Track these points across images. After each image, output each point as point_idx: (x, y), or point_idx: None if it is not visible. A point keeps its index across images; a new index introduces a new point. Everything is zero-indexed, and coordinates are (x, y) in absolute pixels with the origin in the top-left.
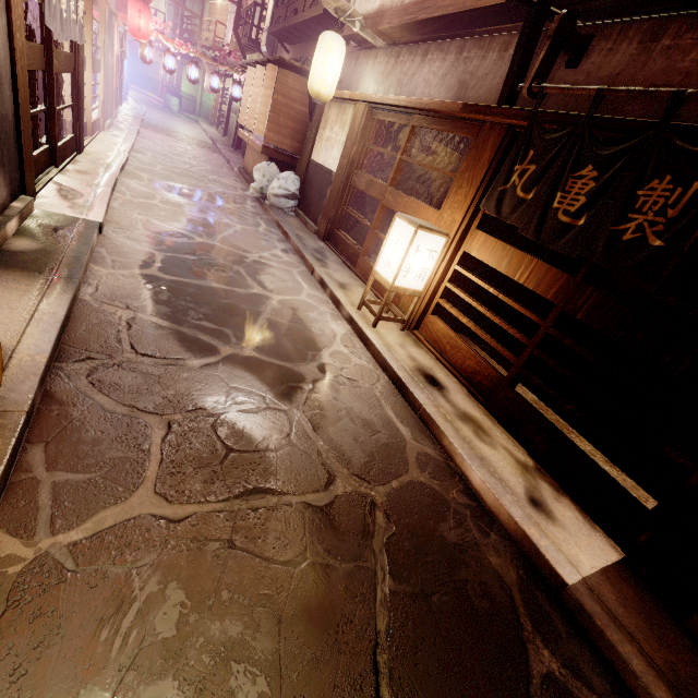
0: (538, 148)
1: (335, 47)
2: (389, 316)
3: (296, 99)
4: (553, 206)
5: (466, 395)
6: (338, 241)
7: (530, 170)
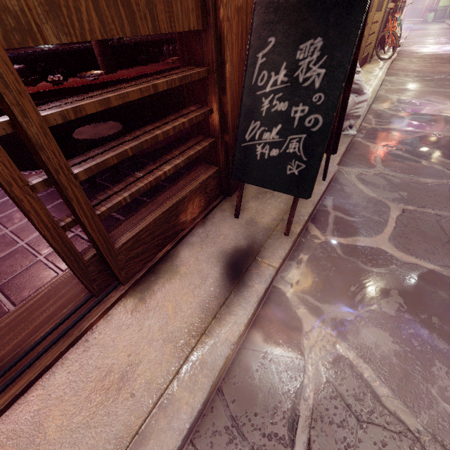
0: None
1: None
2: None
3: None
4: None
5: None
6: None
7: None
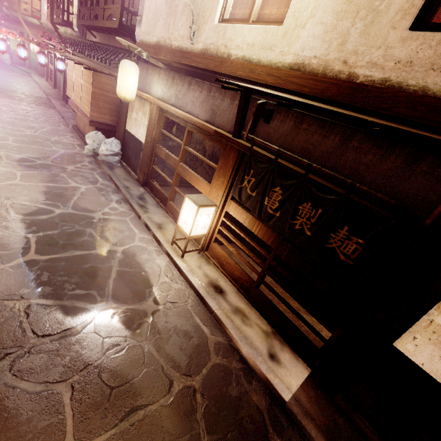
0: (255, 170)
1: (132, 70)
2: (190, 250)
3: (109, 90)
4: (265, 203)
5: (236, 293)
6: (152, 187)
7: (252, 181)
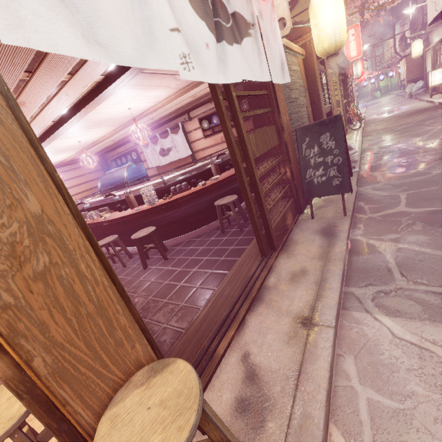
0: None
1: (416, 43)
2: (435, 93)
3: (415, 60)
4: None
5: None
6: (436, 89)
7: None
